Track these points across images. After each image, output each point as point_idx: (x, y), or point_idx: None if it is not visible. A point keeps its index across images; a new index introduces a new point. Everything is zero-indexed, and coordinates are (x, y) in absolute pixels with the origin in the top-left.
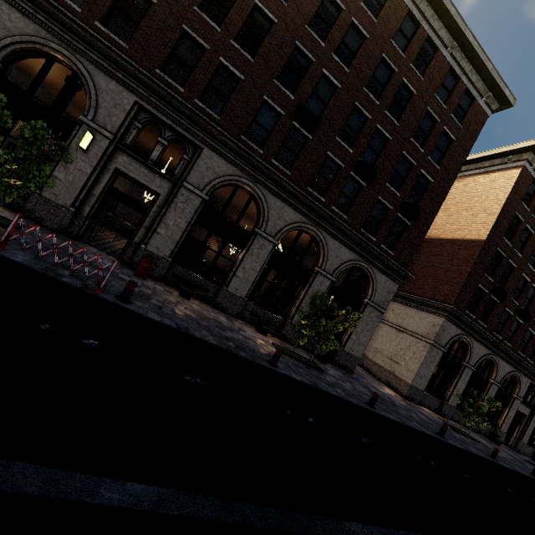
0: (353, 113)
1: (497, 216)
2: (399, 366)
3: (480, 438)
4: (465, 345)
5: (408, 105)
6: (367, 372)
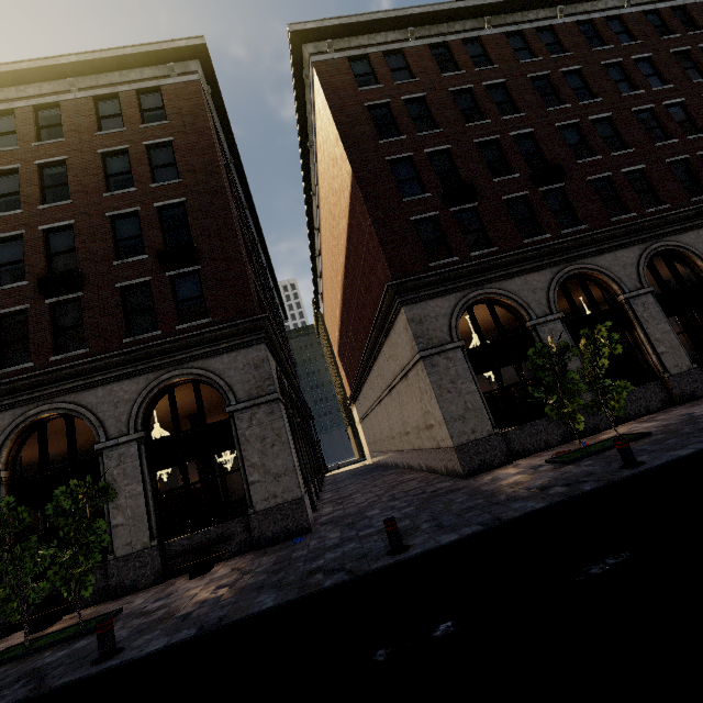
0: (4, 248)
1: (338, 134)
2: (434, 429)
3: (697, 407)
4: (498, 302)
5: (68, 175)
6: (433, 474)
